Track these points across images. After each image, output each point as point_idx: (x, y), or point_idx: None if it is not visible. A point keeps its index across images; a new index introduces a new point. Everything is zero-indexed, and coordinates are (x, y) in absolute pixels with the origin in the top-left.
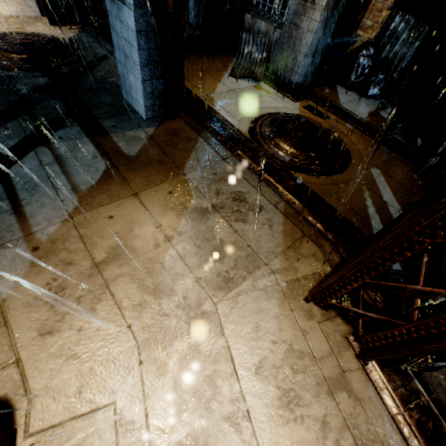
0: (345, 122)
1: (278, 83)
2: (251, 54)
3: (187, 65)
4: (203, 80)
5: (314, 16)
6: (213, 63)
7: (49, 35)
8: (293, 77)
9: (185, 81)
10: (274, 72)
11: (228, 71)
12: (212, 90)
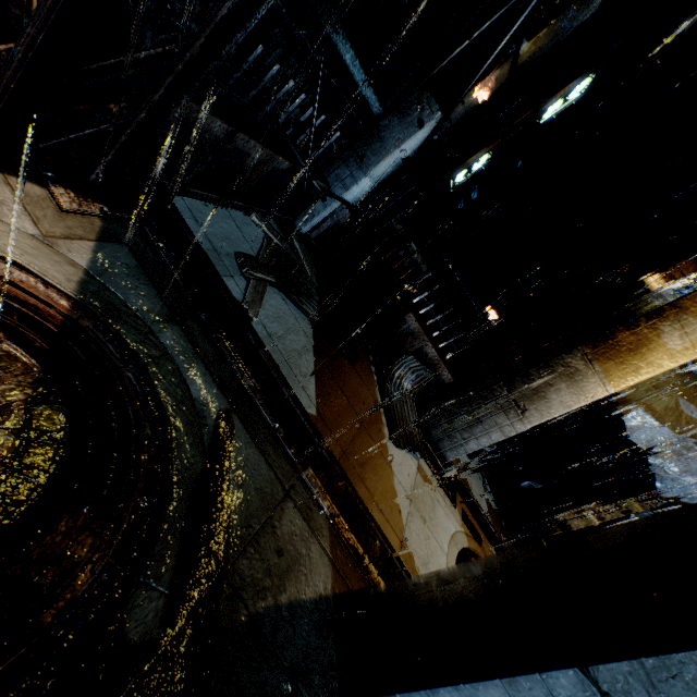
0: (490, 545)
1: (431, 455)
2: (401, 380)
3: (343, 412)
4: (378, 474)
5: (517, 424)
6: (363, 392)
7: (4, 286)
8: (450, 454)
9: (364, 490)
10: (424, 426)
11: (384, 420)
12: (399, 513)
